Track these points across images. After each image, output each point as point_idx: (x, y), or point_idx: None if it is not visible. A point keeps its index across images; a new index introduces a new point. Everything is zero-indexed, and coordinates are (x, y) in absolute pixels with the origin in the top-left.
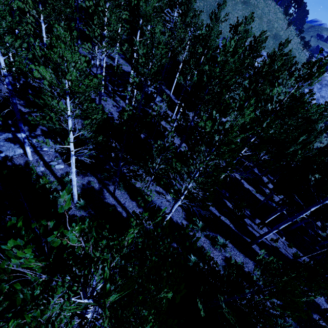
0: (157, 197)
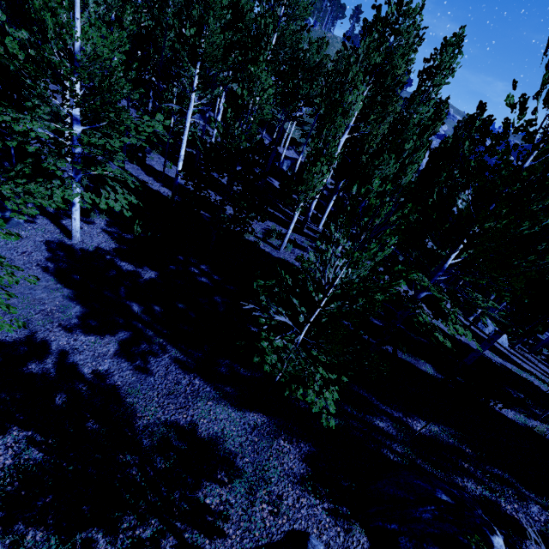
0: (184, 181)
